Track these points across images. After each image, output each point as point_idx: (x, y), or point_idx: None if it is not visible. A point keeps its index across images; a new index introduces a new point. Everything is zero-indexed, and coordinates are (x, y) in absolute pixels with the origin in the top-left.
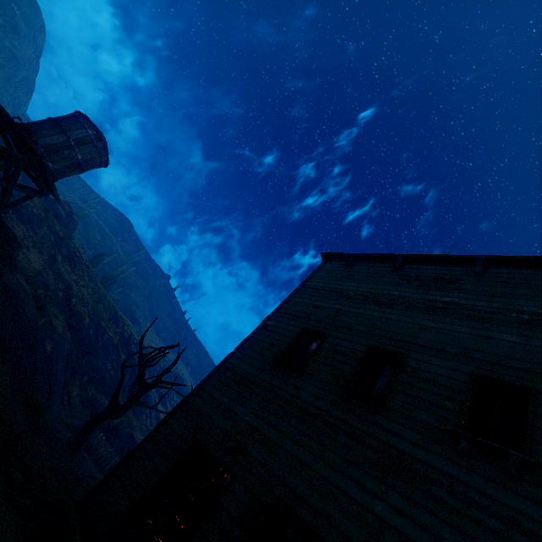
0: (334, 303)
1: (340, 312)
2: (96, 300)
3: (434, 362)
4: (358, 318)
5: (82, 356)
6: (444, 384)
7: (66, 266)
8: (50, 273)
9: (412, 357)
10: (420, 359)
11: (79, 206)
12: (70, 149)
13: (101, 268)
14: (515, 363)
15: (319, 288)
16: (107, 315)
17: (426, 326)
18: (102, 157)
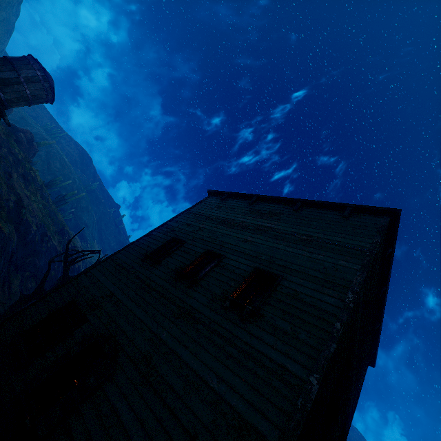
0: (200, 223)
1: (201, 229)
2: (45, 214)
3: (239, 260)
4: (210, 233)
5: (26, 256)
6: (237, 272)
7: (20, 183)
8: (4, 186)
9: (228, 257)
10: (232, 258)
11: (44, 137)
12: (20, 84)
13: (58, 191)
14: (282, 263)
15: (196, 213)
16: (54, 228)
17: (247, 240)
18: (49, 95)
